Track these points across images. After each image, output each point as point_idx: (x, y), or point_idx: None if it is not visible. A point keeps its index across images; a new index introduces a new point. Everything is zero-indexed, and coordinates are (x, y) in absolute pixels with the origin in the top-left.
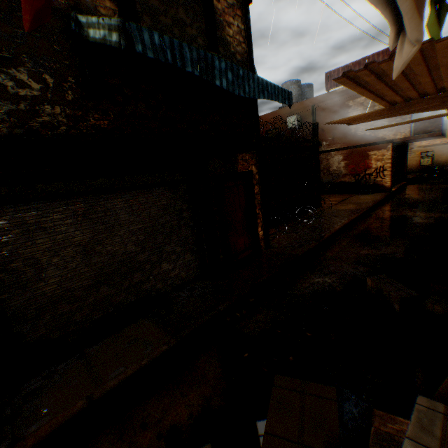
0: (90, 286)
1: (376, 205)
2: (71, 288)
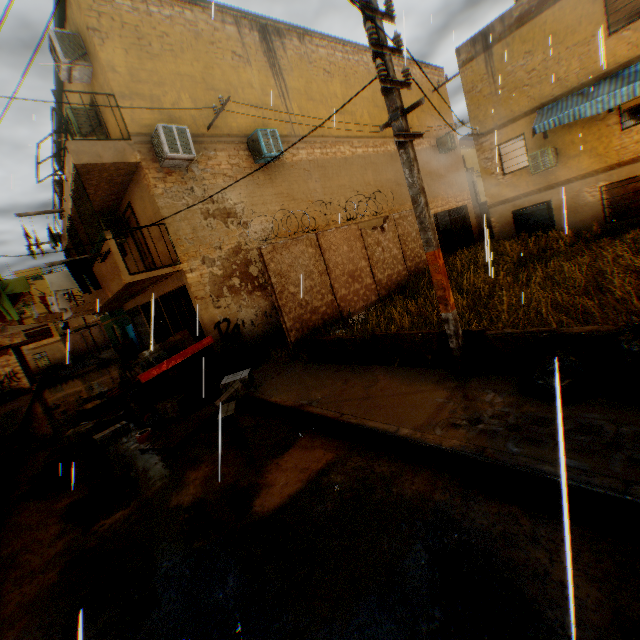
0: None
1: (35, 401)
2: None
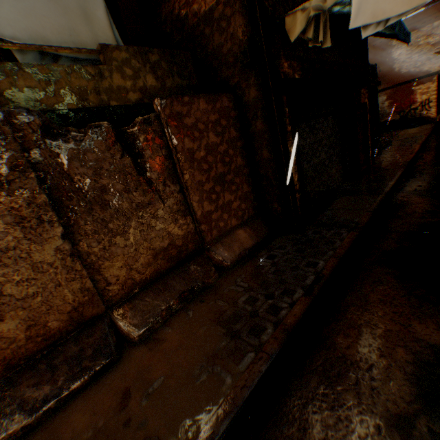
0: (314, 177)
1: (431, 131)
2: (309, 176)
